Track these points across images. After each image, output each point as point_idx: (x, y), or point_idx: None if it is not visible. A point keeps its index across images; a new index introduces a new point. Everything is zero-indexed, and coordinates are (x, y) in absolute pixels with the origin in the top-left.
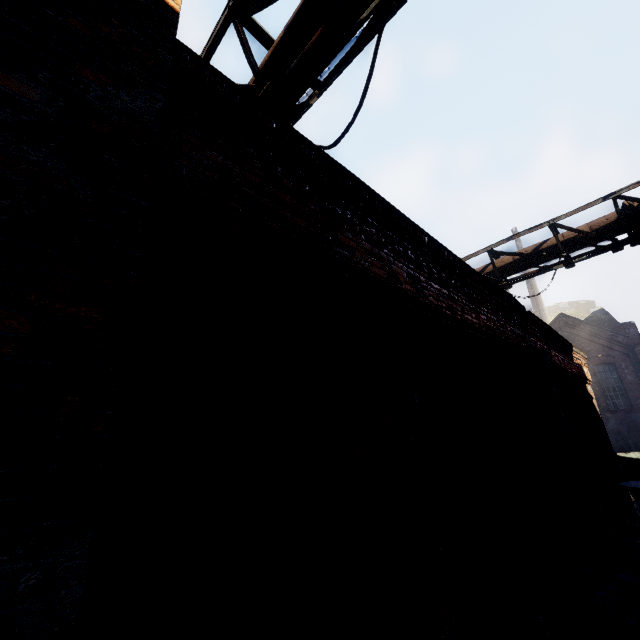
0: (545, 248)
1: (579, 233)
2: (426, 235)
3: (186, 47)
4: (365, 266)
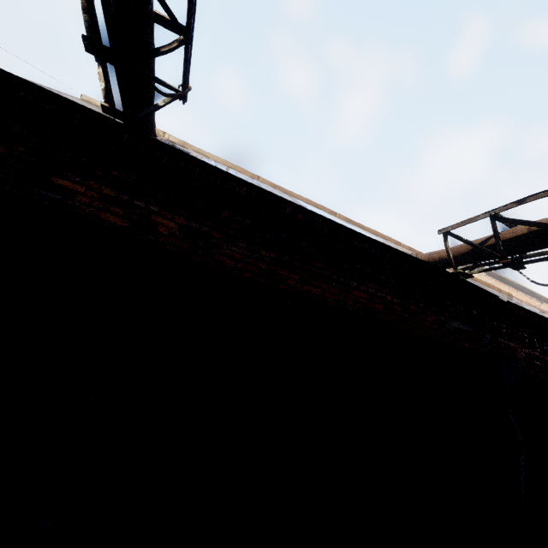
0: None
1: None
2: (246, 185)
3: None
4: (88, 211)
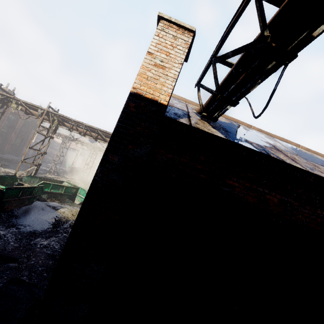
0: None
1: None
2: (312, 175)
3: (167, 117)
4: (240, 196)
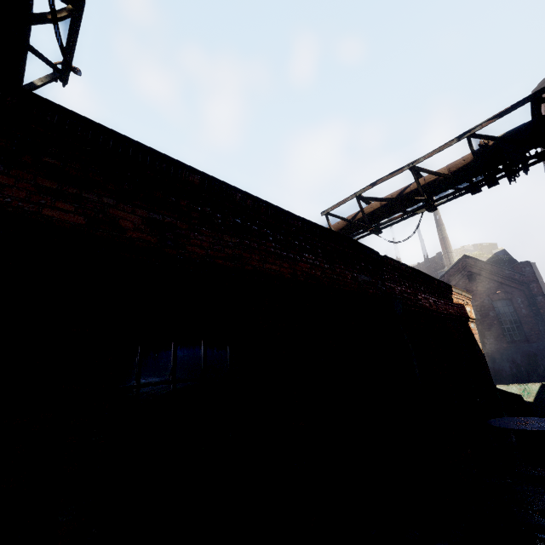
0: (408, 192)
1: (437, 175)
2: (198, 174)
3: None
4: (27, 209)
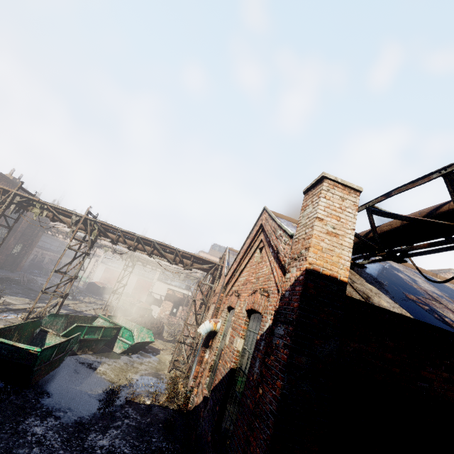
0: None
1: None
2: None
3: (348, 296)
4: (441, 392)
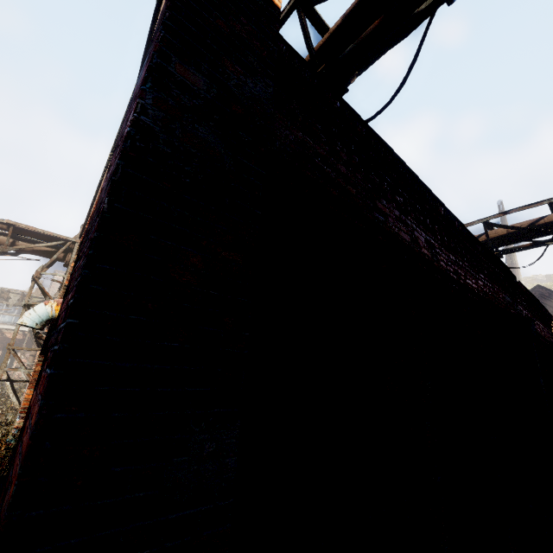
0: (541, 224)
1: None
2: (442, 206)
3: (283, 39)
4: (395, 231)
